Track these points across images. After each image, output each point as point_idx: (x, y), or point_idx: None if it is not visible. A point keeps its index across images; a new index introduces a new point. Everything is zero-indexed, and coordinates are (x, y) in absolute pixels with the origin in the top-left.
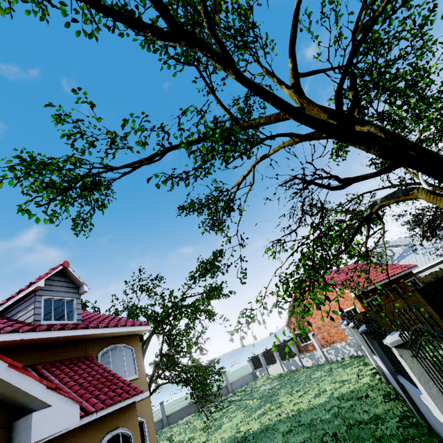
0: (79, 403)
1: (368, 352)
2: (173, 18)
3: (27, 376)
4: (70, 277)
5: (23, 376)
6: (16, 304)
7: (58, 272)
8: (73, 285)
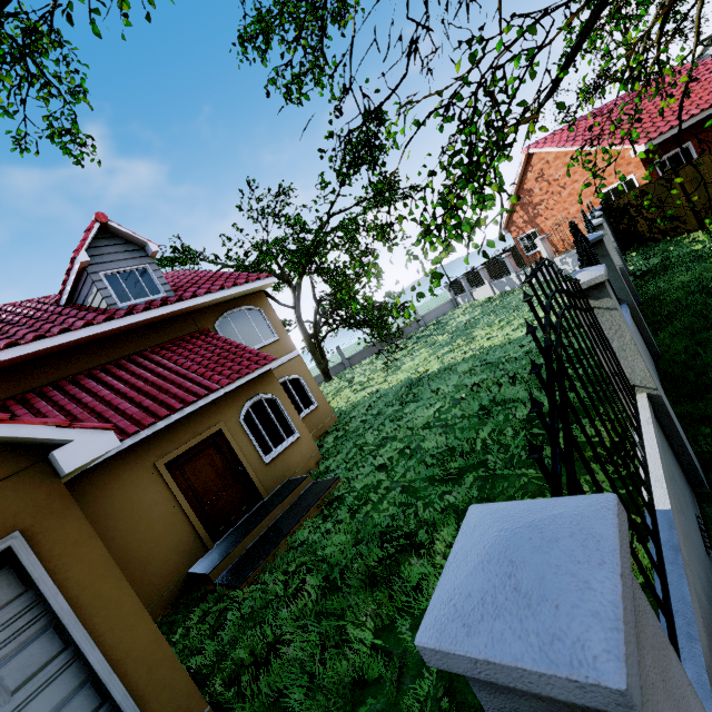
0: (112, 429)
1: None
2: None
3: (22, 424)
4: (122, 237)
5: (17, 425)
6: (77, 288)
7: (99, 233)
8: (134, 247)
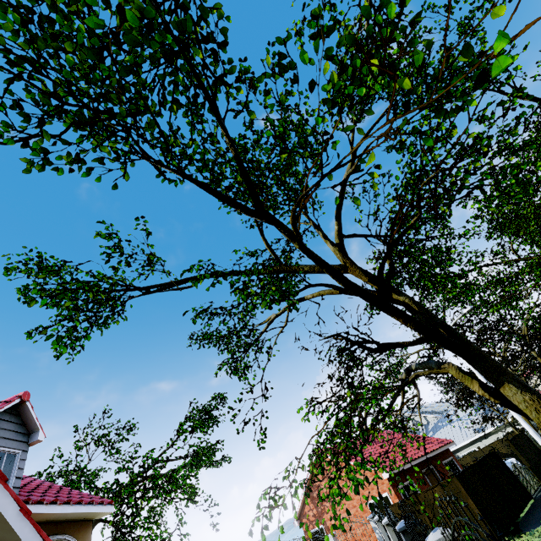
0: None
1: None
2: (262, 205)
3: None
4: (23, 417)
5: None
6: None
7: (10, 407)
8: (24, 429)
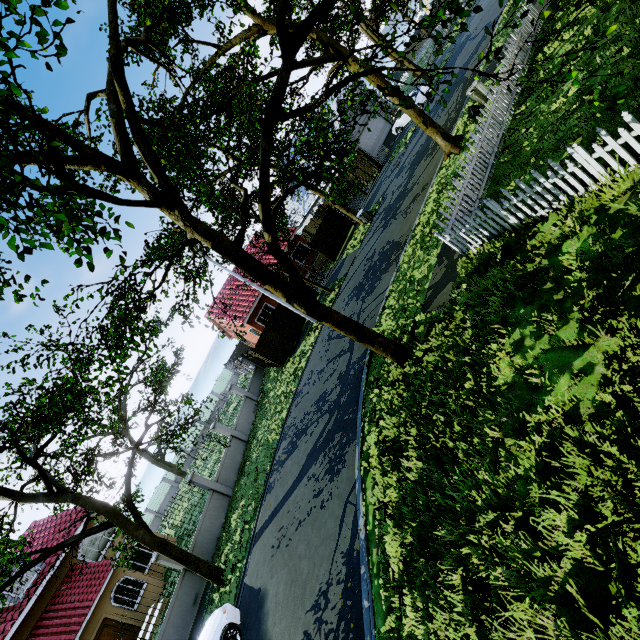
0: None
1: (227, 436)
2: None
3: None
4: None
5: None
6: None
7: None
8: None
